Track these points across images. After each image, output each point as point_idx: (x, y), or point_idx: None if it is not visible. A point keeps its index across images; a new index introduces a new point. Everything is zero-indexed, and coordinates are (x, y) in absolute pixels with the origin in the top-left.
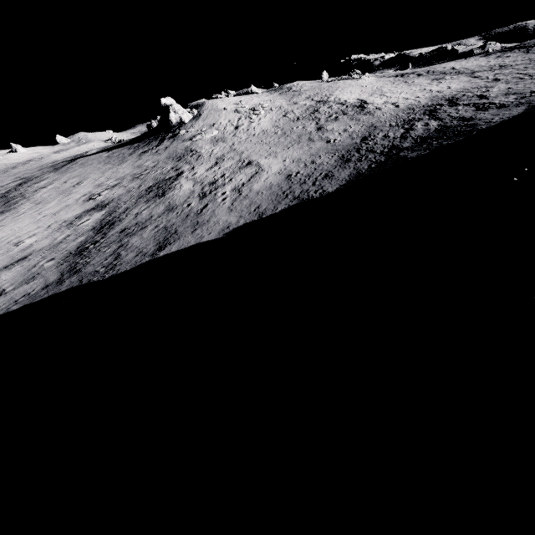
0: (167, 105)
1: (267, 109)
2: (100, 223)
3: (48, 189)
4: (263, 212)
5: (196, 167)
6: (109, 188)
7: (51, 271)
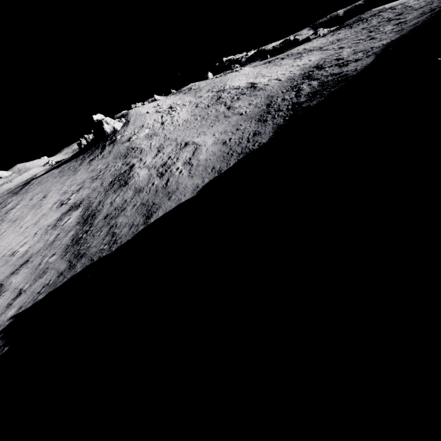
0: (100, 120)
1: (180, 106)
2: (82, 218)
3: (17, 208)
4: (220, 169)
5: (143, 158)
6: (75, 192)
7: (58, 262)
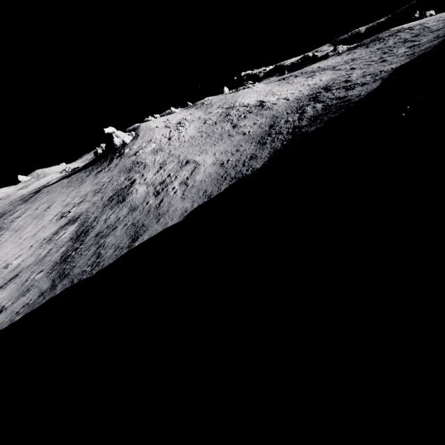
0: (110, 133)
1: (189, 121)
2: (76, 233)
3: (22, 217)
4: (211, 194)
5: (145, 174)
6: (76, 205)
7: (42, 281)
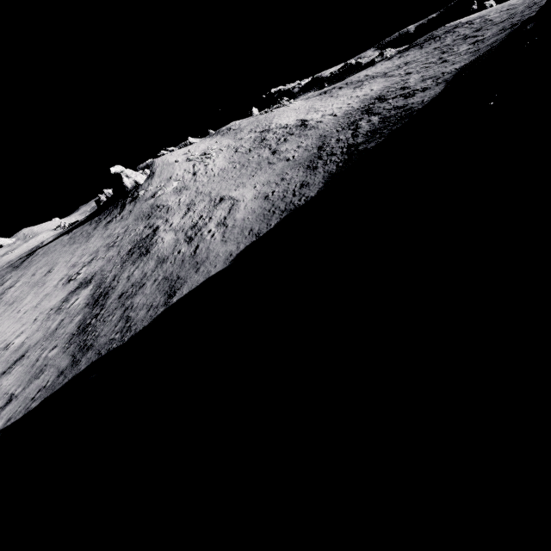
0: (118, 173)
1: (217, 151)
2: (92, 298)
3: (16, 287)
4: (259, 232)
5: (170, 218)
6: (86, 264)
7: (59, 358)
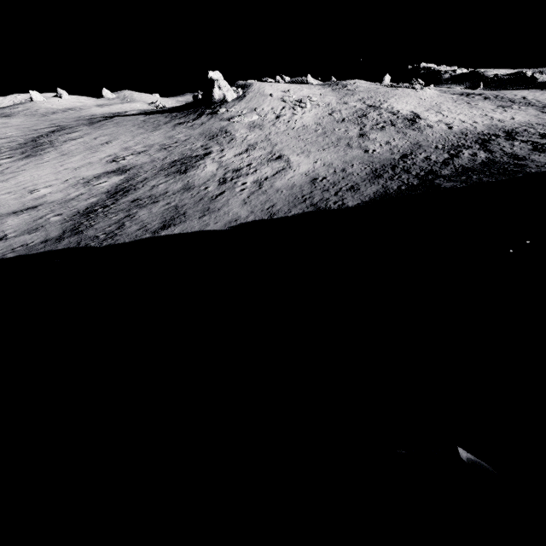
0: (213, 79)
1: (314, 104)
2: (116, 188)
3: (77, 142)
4: (276, 213)
5: (226, 150)
6: (135, 154)
7: (55, 226)
